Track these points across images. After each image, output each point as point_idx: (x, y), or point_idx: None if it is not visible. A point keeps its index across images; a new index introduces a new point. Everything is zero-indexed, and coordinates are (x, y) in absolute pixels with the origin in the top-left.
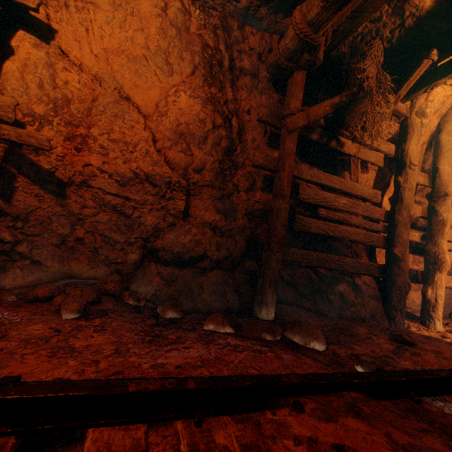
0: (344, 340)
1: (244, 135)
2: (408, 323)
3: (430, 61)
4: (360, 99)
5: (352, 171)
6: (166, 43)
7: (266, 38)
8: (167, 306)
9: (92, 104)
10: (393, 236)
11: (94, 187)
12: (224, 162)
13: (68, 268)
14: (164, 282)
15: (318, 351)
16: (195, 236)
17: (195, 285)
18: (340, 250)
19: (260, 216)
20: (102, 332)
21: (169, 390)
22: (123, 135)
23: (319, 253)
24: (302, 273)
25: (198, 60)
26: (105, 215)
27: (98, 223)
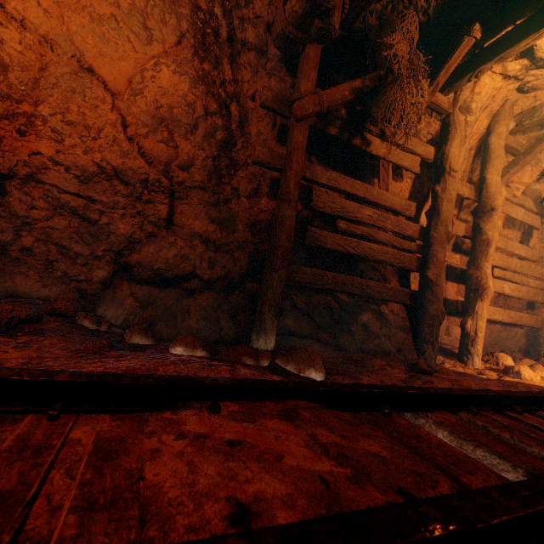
0: (353, 370)
1: (247, 127)
2: (444, 360)
3: (472, 39)
4: (389, 85)
5: (381, 177)
6: (143, 1)
7: (277, 4)
8: (135, 330)
9: (41, 74)
10: (427, 256)
11: (46, 183)
12: (220, 159)
13: (12, 285)
14: (138, 304)
15: (314, 380)
16: (182, 250)
17: (179, 309)
18: (366, 273)
19: (267, 229)
20: (24, 348)
21: (21, 379)
22: (84, 116)
23: (336, 274)
24: (320, 301)
25: (187, 26)
26: (62, 220)
27: (52, 230)
